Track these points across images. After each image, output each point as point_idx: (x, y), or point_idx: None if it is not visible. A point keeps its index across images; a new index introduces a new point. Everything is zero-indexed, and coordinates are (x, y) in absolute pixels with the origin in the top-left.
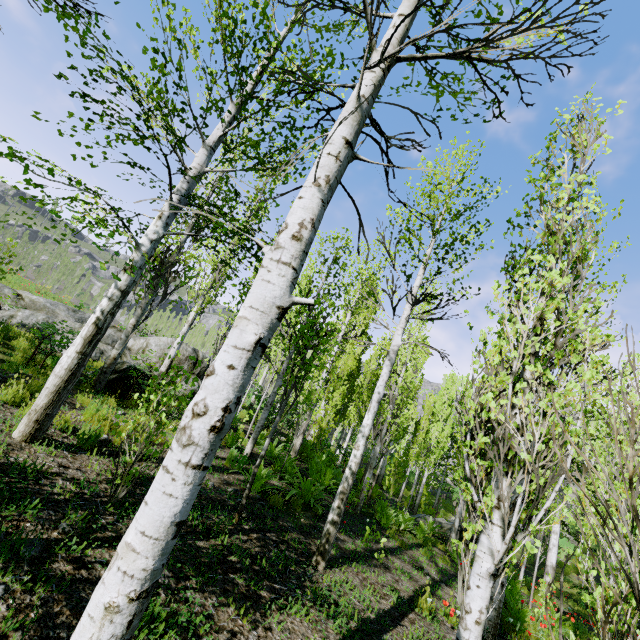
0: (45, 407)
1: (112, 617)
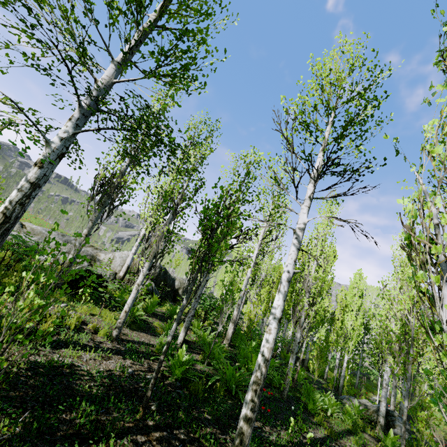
0: None
1: None
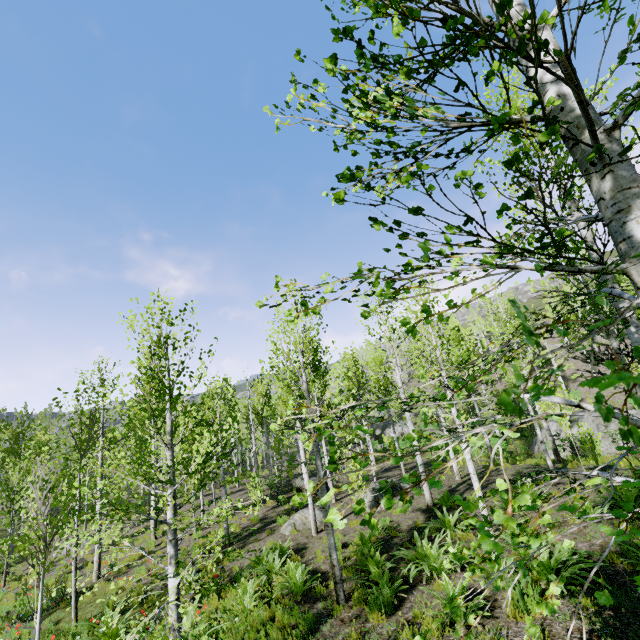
0: None
1: None
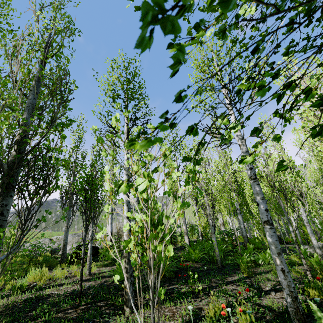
0: None
1: None
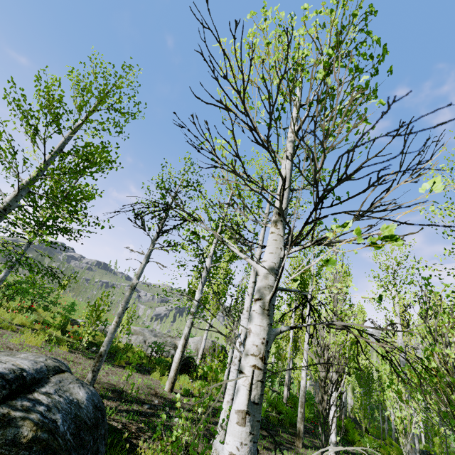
0: (173, 376)
1: (228, 403)
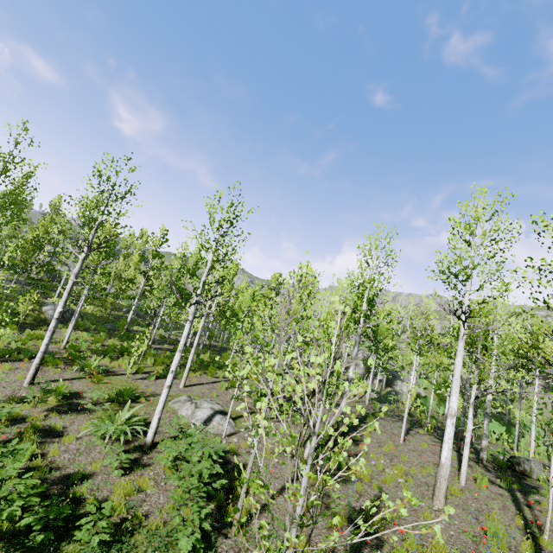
0: None
1: None
